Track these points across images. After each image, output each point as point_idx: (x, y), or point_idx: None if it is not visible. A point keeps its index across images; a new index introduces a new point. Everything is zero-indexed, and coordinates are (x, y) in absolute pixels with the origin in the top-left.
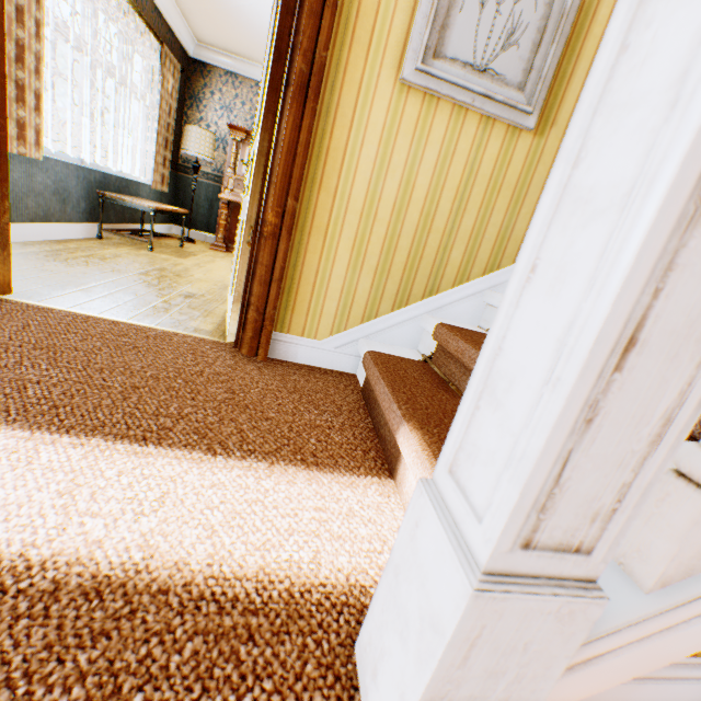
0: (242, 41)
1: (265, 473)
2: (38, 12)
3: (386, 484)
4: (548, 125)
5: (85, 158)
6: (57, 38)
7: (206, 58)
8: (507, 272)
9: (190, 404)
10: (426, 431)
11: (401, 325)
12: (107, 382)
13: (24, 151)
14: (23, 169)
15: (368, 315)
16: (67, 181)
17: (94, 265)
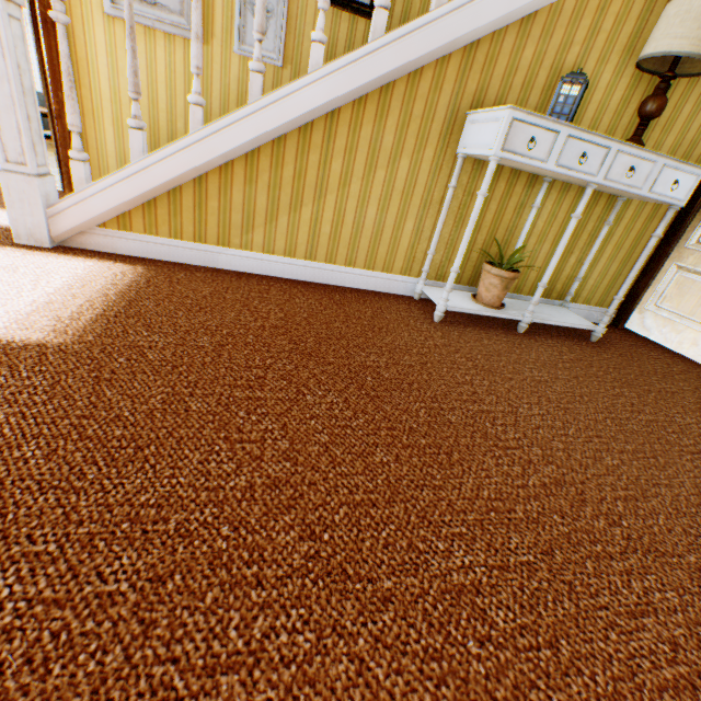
0: None
1: None
2: None
3: None
4: (210, 37)
5: None
6: None
7: None
8: None
9: None
10: None
11: None
12: None
13: None
14: None
15: None
16: None
17: None
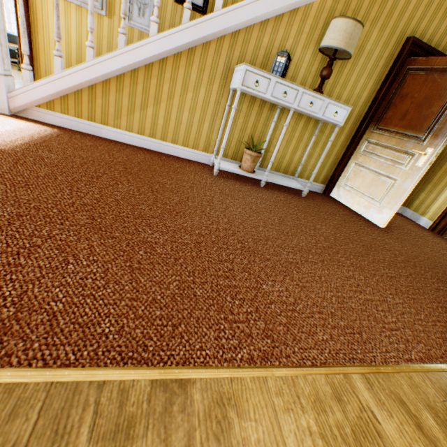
0: None
1: None
2: None
3: None
4: (113, 15)
5: None
6: None
7: None
8: None
9: None
10: None
11: None
12: None
13: None
14: None
15: None
16: None
17: None
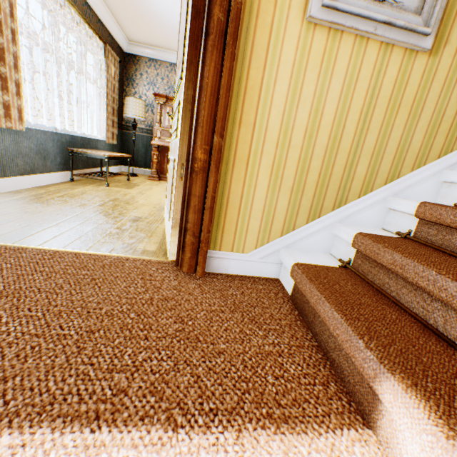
0: (158, 35)
1: (236, 453)
2: (13, 23)
3: (367, 441)
4: (441, 44)
5: (58, 126)
6: (32, 46)
7: (135, 51)
8: (406, 179)
9: (143, 346)
10: (422, 388)
11: (315, 234)
12: (63, 330)
13: (10, 125)
14: (12, 138)
15: (286, 229)
16: (45, 143)
17: (66, 203)
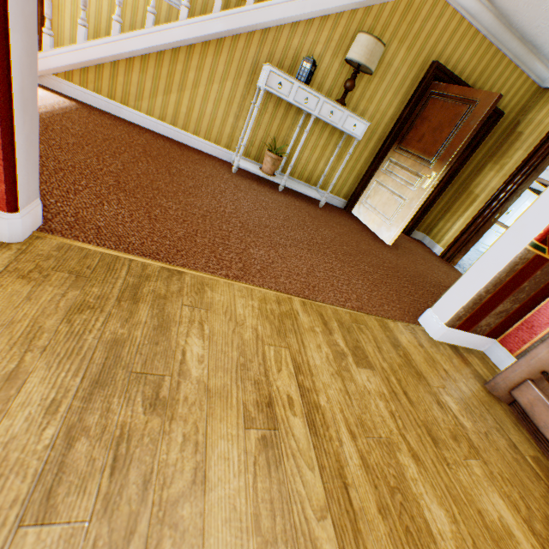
0: None
1: None
2: None
3: None
4: None
5: None
6: None
7: None
8: None
9: None
10: None
11: None
12: None
13: None
14: None
15: None
16: None
17: None
